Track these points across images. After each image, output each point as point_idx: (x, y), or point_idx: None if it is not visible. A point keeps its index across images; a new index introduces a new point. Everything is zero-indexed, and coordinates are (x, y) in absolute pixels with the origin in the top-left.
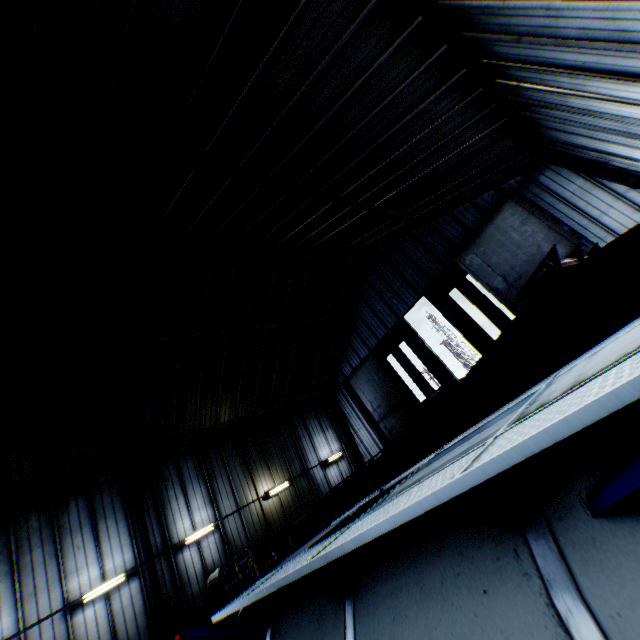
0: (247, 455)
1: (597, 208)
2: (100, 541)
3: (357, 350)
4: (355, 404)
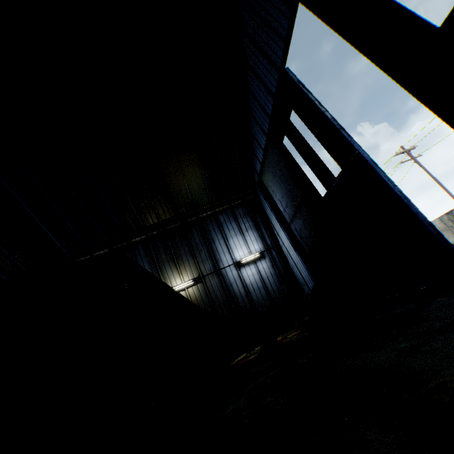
0: (156, 257)
1: None
2: None
3: (258, 140)
4: (267, 205)
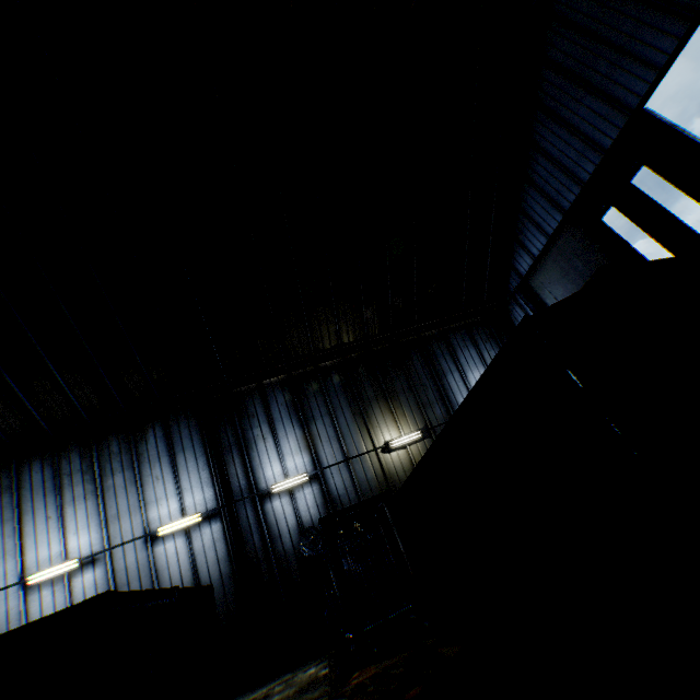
0: (359, 393)
1: None
2: (178, 475)
3: (539, 222)
4: None
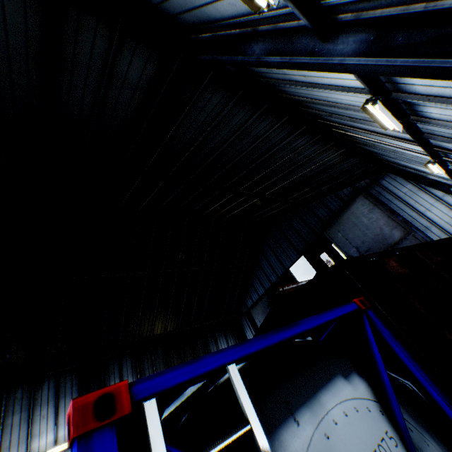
0: (170, 360)
1: (423, 205)
2: (58, 414)
3: (257, 289)
4: (253, 329)
